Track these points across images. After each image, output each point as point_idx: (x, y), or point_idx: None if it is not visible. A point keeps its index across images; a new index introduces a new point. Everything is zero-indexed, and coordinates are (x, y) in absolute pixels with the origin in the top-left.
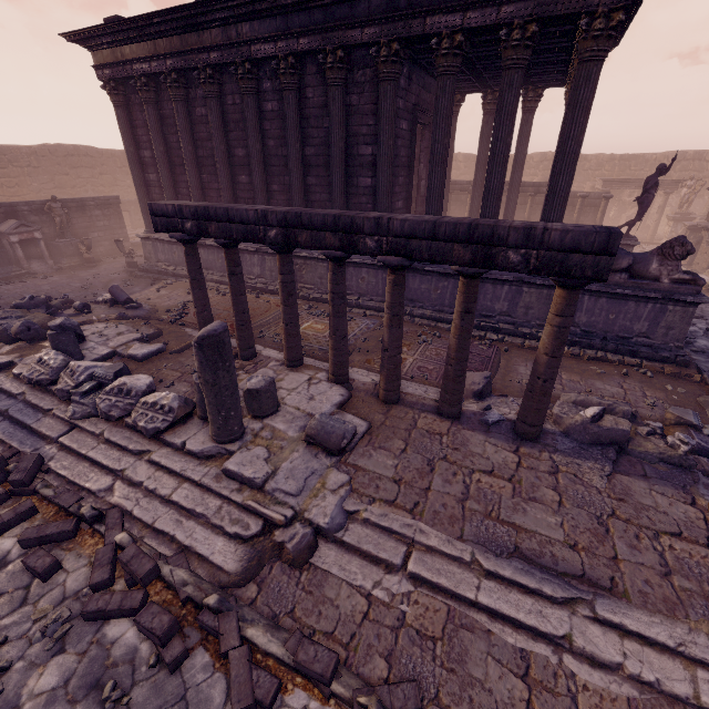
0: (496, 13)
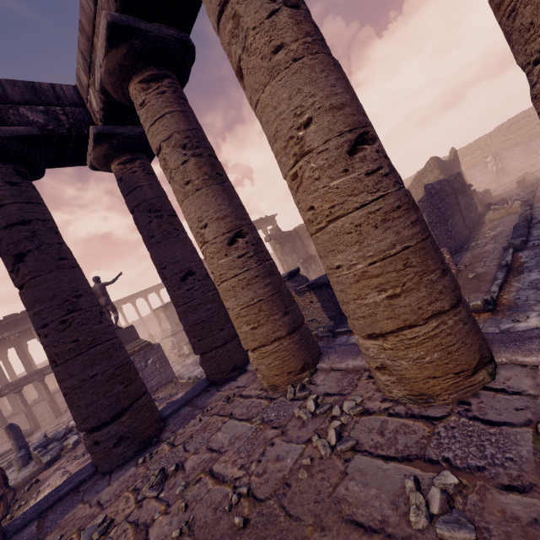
0: (2, 336)
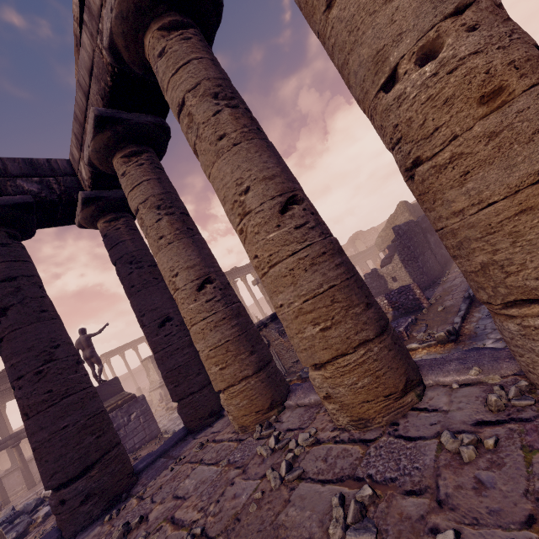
0: None
